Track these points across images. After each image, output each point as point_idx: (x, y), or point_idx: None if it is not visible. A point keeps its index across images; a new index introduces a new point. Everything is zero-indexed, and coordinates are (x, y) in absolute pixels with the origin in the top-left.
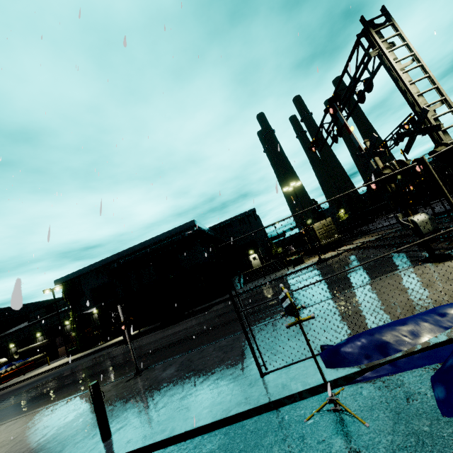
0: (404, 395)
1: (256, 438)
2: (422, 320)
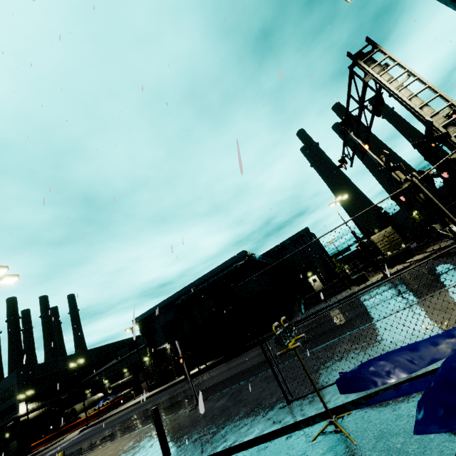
0: (395, 417)
1: (271, 455)
2: (432, 344)
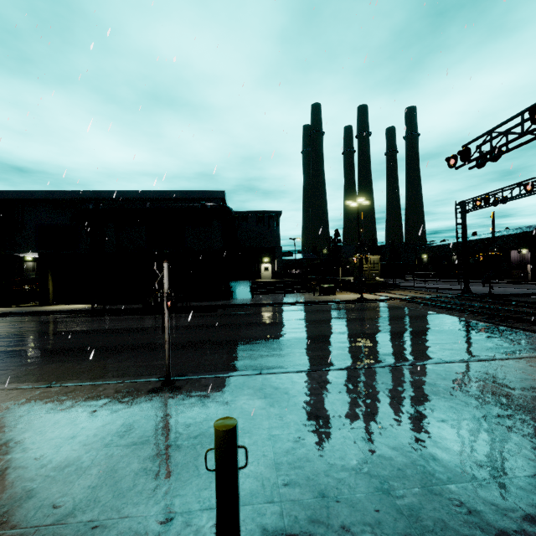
0: None
1: None
2: None
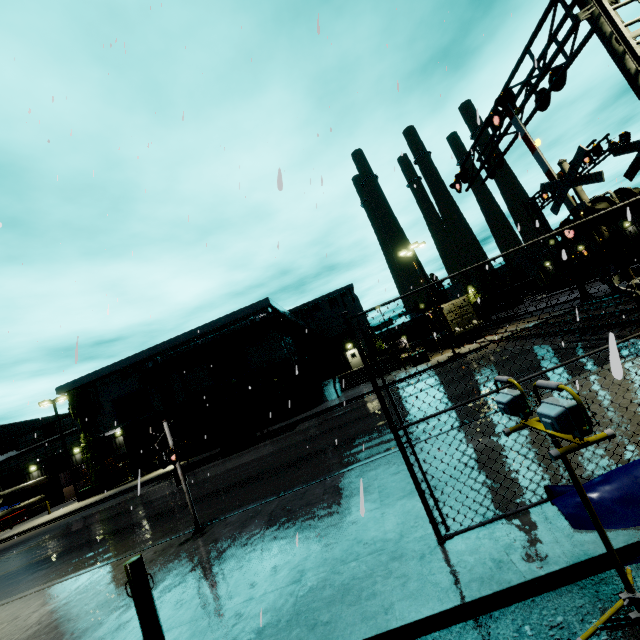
0: None
1: None
2: None
